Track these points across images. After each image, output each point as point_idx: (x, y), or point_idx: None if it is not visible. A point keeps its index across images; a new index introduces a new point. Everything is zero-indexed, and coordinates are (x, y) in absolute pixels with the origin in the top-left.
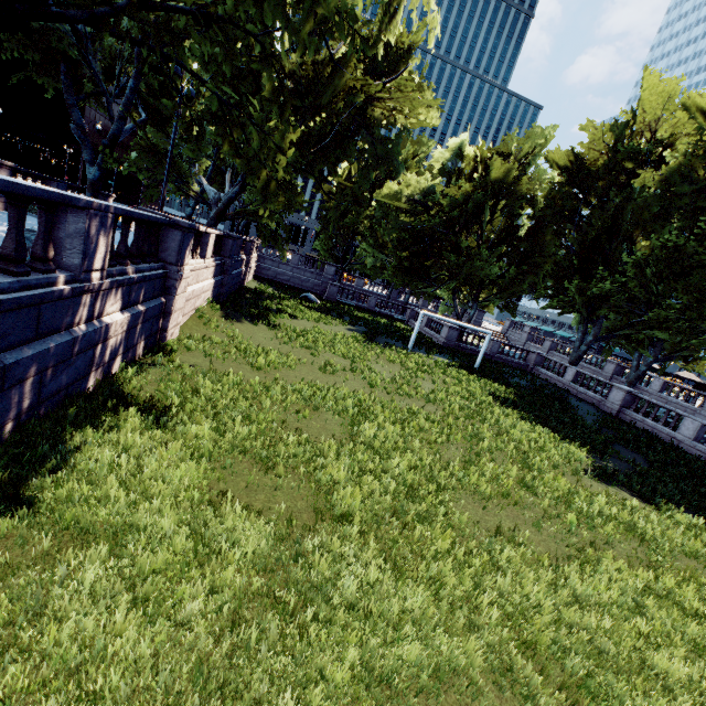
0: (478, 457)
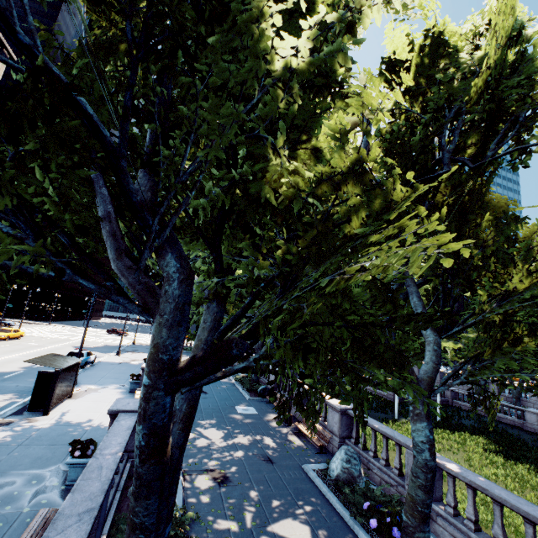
0: None
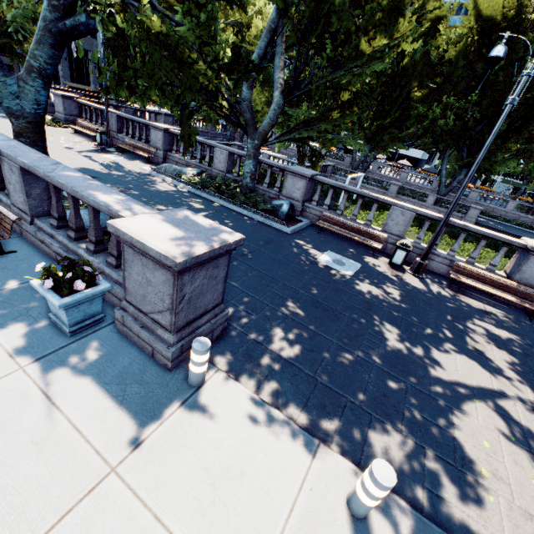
0: None
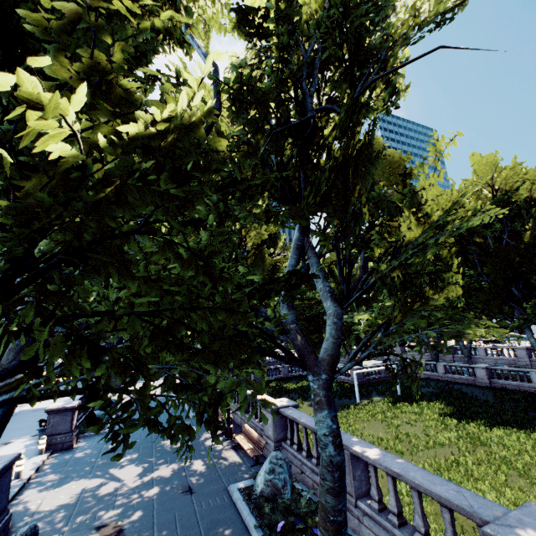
0: (532, 478)
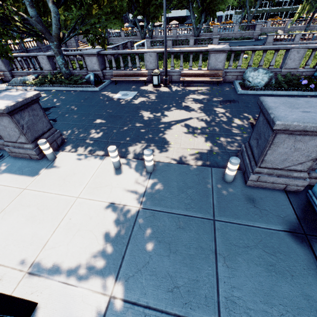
0: None
